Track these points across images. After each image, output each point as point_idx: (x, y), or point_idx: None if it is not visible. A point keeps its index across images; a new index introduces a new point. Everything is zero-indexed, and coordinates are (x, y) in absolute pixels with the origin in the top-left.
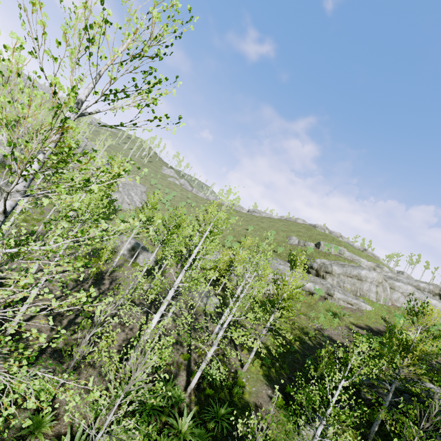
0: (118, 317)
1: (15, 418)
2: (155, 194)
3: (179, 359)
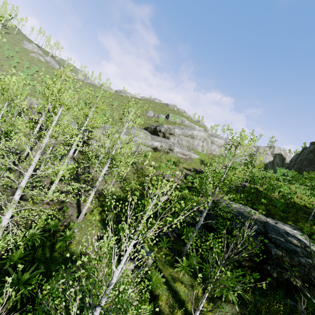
0: None
1: None
2: None
3: None
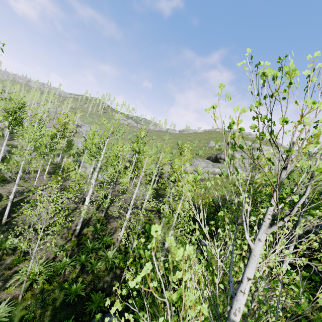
0: (78, 209)
1: (6, 260)
2: (91, 128)
3: (117, 225)
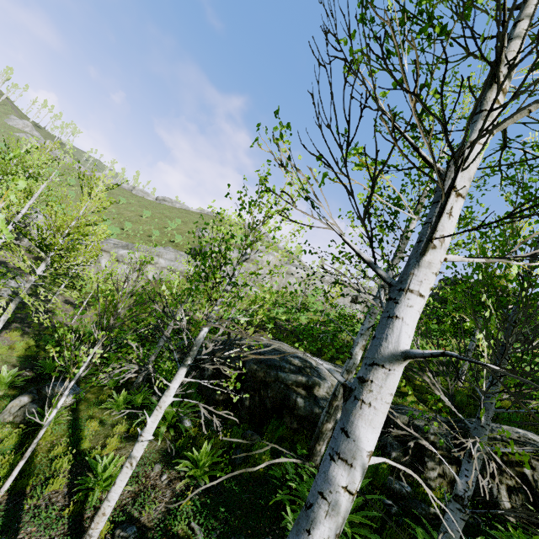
0: None
1: None
2: None
3: None
